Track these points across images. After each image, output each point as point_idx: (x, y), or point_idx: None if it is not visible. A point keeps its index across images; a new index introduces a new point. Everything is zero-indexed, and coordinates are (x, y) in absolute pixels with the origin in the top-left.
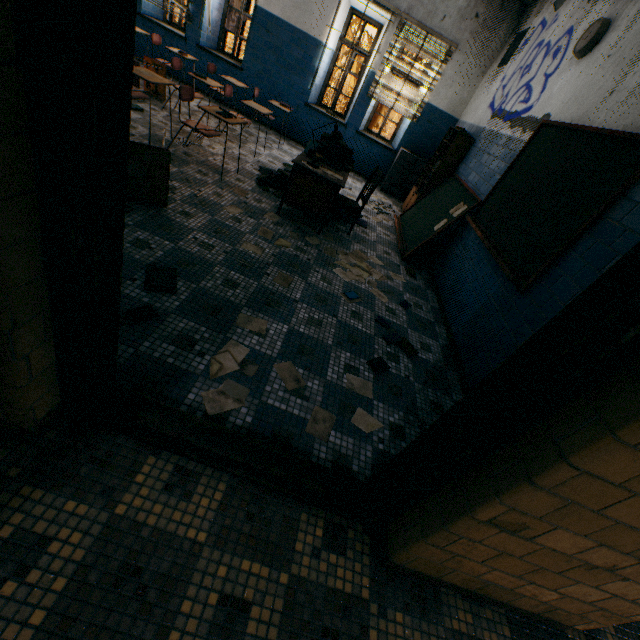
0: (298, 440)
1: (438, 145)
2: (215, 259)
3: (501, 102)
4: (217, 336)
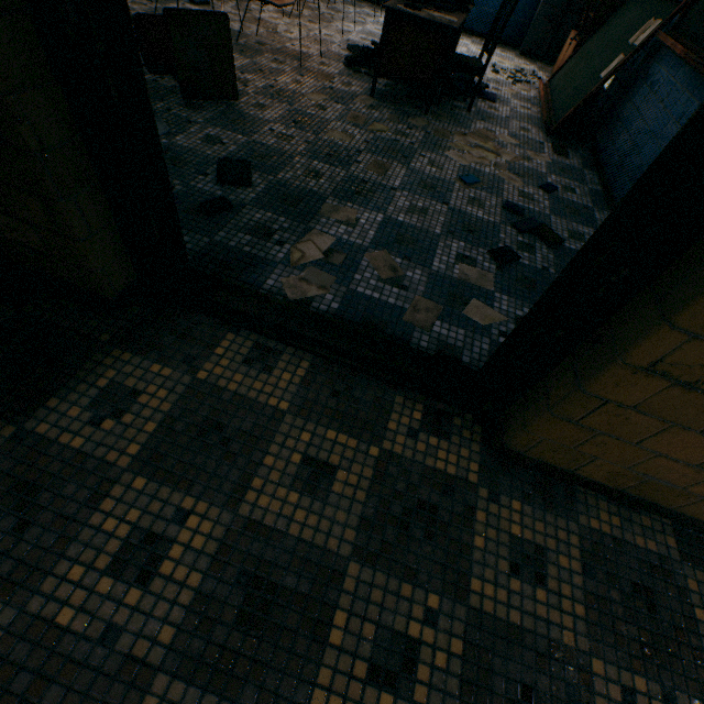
0: (393, 328)
1: None
2: (295, 150)
3: None
4: (298, 226)
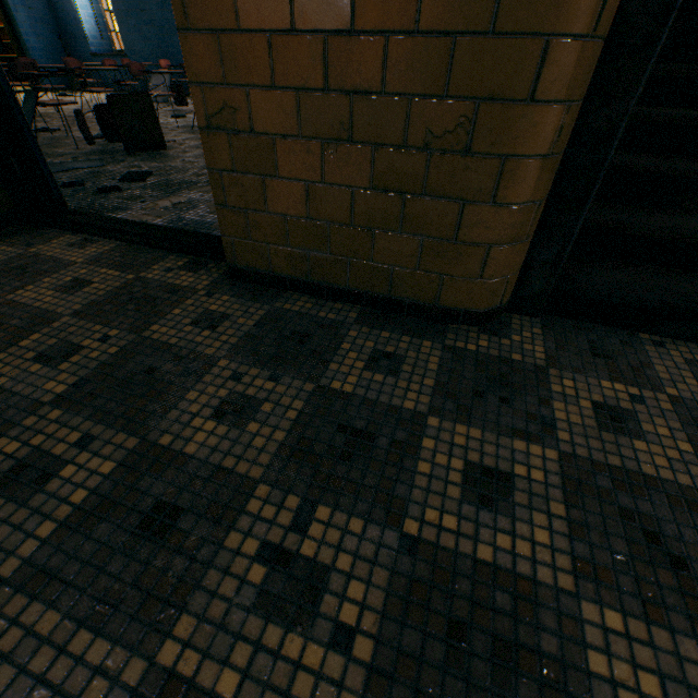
0: (199, 231)
1: None
2: (194, 167)
3: None
4: (165, 196)
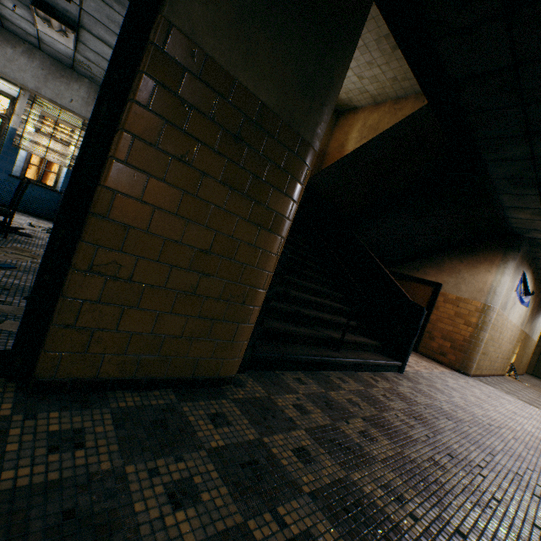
0: None
1: None
2: None
3: None
4: None
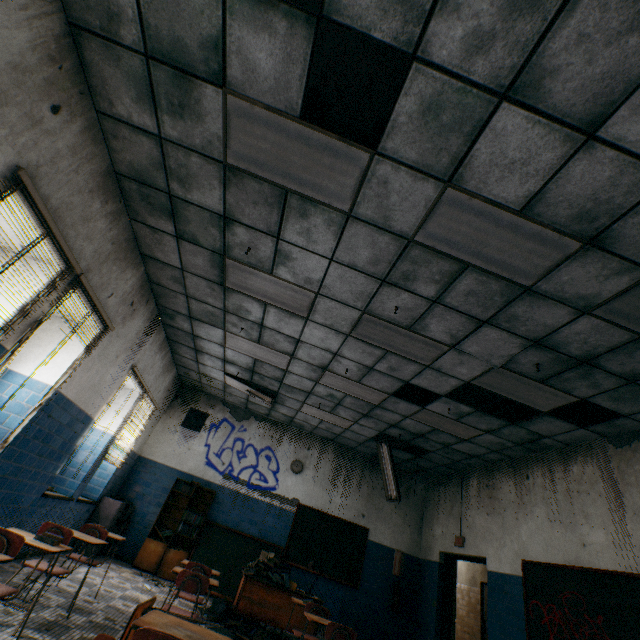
0: None
1: (123, 479)
2: None
3: (228, 468)
4: None
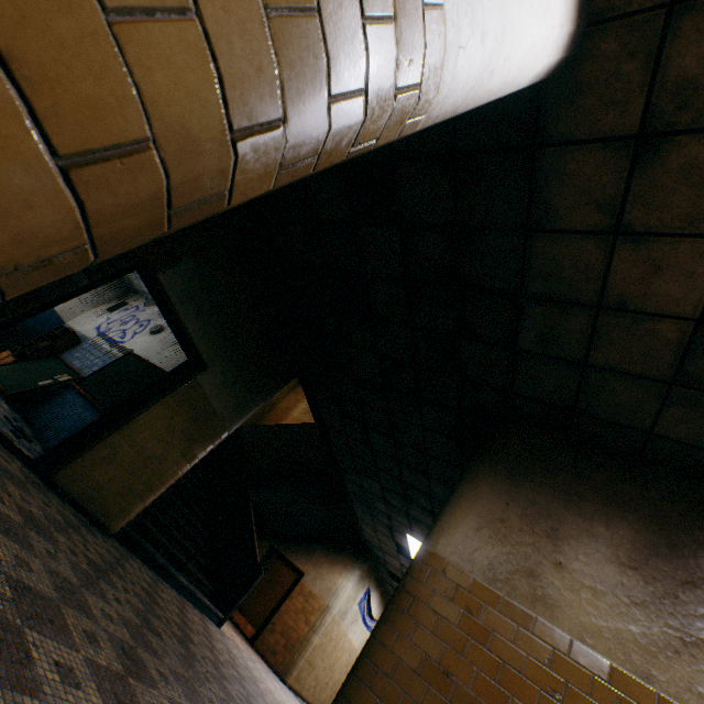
0: None
1: (41, 330)
2: None
3: (107, 330)
4: None
